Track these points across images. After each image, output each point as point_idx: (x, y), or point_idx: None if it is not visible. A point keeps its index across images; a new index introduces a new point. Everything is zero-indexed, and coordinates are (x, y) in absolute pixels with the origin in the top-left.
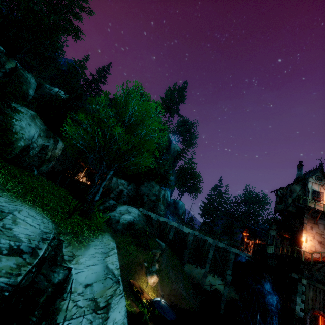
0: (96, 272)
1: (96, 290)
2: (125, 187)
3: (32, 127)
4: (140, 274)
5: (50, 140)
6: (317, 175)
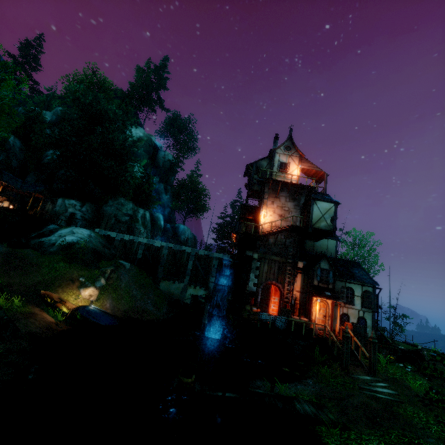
0: None
1: None
2: (77, 208)
3: None
4: (67, 288)
5: None
6: (286, 144)
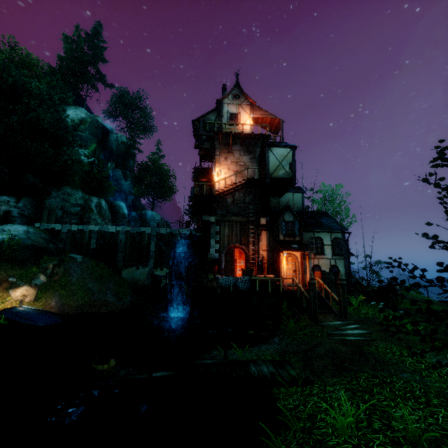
0: None
1: None
2: (12, 205)
3: None
4: None
5: None
6: (234, 93)
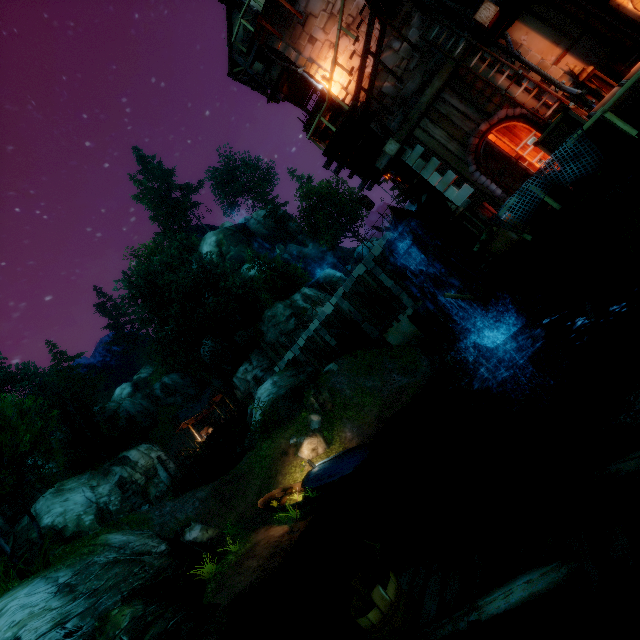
0: None
1: None
2: (250, 369)
3: (72, 496)
4: (286, 468)
5: (115, 471)
6: None
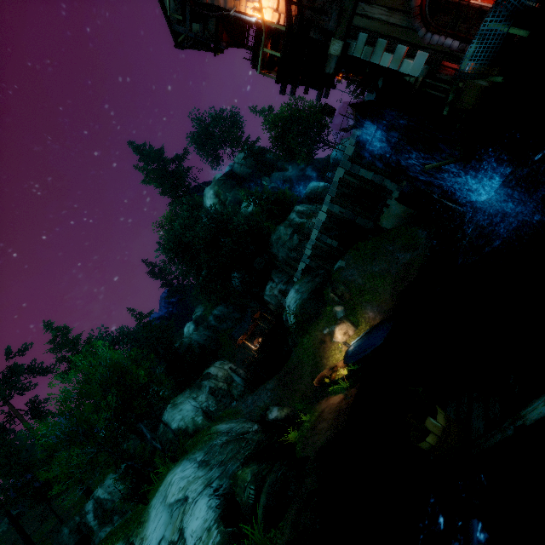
0: (164, 522)
1: (168, 535)
2: (275, 286)
3: (183, 407)
4: (327, 353)
5: (204, 384)
6: None
